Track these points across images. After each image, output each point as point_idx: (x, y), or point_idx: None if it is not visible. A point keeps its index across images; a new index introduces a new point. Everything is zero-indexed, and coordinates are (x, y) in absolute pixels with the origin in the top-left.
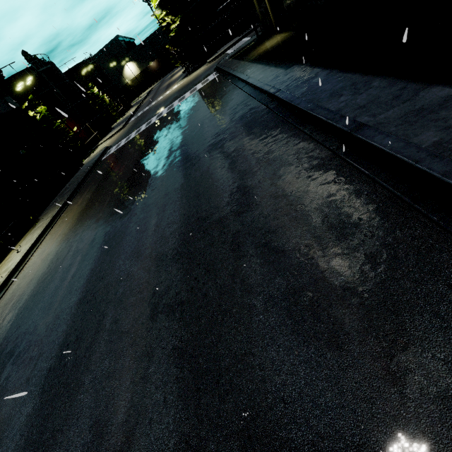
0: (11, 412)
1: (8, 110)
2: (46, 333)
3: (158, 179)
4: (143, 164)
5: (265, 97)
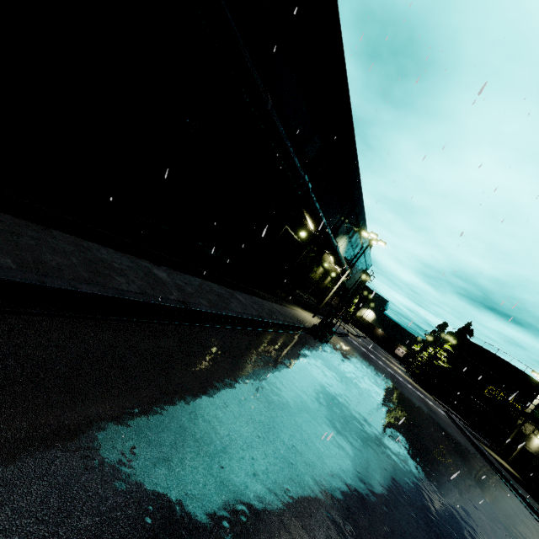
0: (386, 401)
1: (356, 279)
2: (384, 393)
3: (423, 413)
4: (402, 390)
5: (498, 472)
